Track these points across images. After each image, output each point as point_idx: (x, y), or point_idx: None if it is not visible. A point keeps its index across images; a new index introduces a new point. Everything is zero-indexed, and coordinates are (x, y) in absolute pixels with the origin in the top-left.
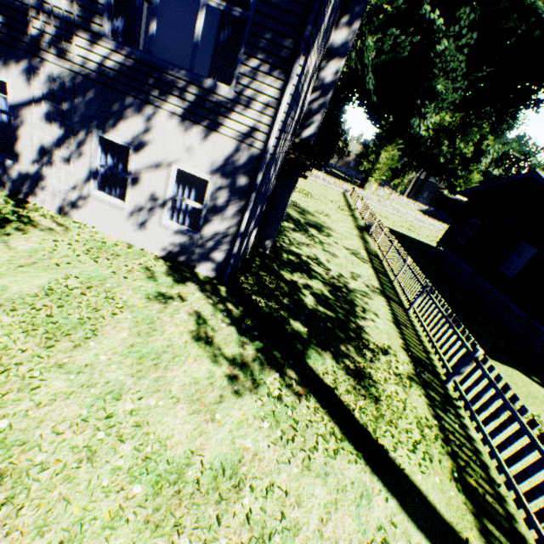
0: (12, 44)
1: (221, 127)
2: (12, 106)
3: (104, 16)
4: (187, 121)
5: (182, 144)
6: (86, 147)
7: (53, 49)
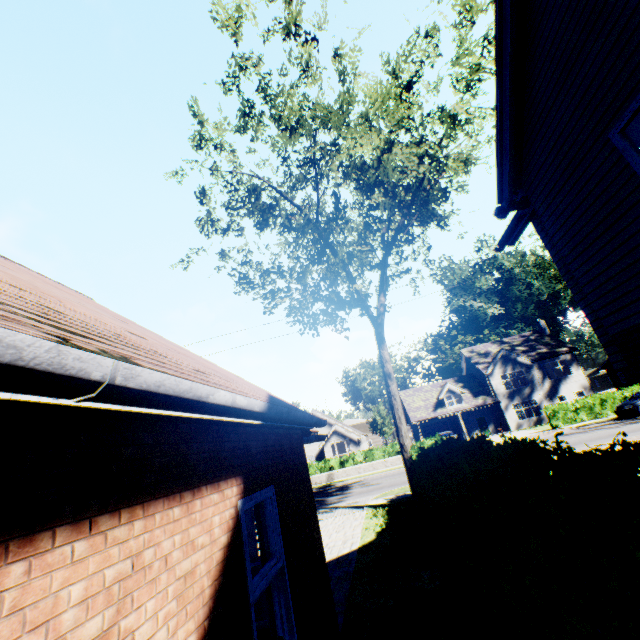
0: (533, 391)
1: (575, 380)
2: (537, 402)
3: (546, 378)
4: (569, 383)
5: (571, 387)
6: (555, 400)
7: (540, 387)
